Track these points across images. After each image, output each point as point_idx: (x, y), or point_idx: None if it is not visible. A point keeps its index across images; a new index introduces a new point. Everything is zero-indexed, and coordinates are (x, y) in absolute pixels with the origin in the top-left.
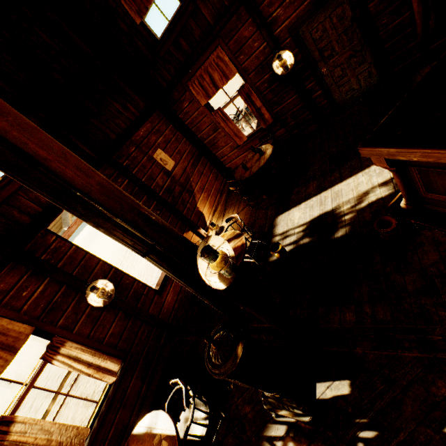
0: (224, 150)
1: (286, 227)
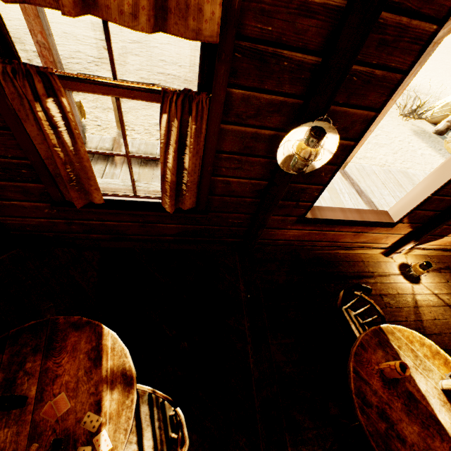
0: None
1: None
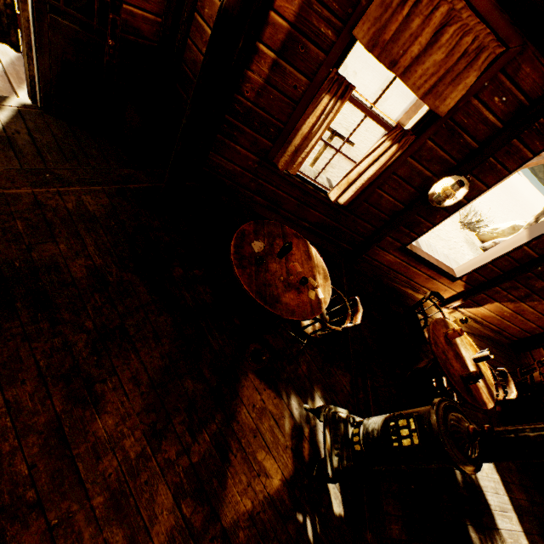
0: None
1: None
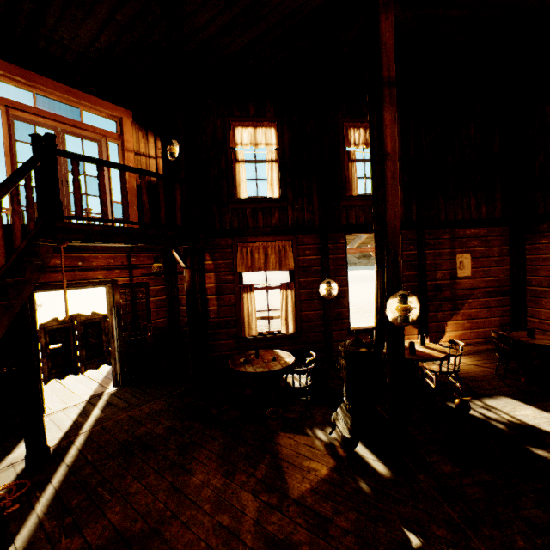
0: (543, 312)
1: (499, 406)
